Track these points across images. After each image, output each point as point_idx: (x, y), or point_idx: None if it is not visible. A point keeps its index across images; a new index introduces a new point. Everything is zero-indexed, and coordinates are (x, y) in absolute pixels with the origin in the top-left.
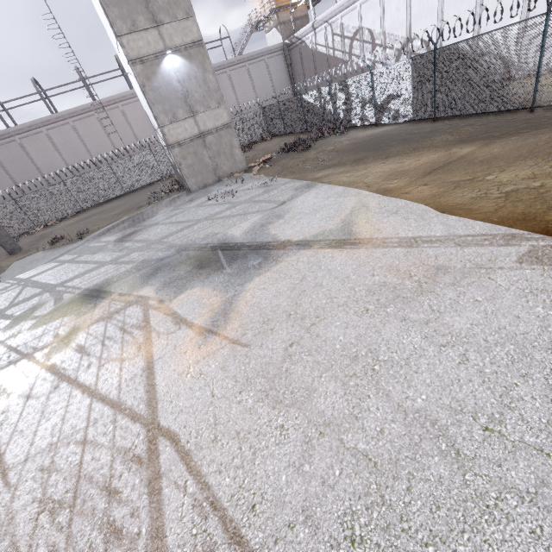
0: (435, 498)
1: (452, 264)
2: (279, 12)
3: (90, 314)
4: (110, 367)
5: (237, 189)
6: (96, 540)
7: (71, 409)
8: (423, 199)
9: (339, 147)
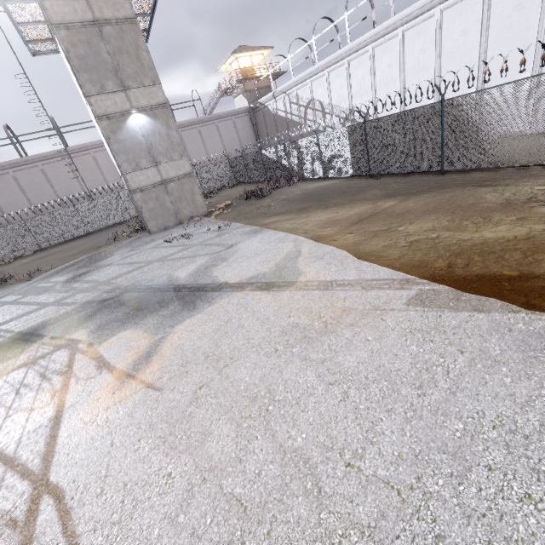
0: (289, 541)
1: (355, 306)
2: (245, 82)
3: (15, 359)
4: (17, 418)
5: (194, 232)
6: None
7: None
8: (347, 246)
9: (290, 196)
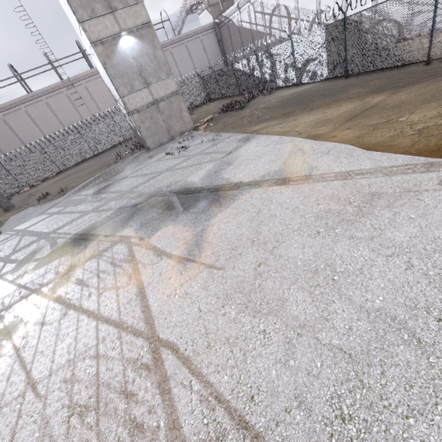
0: (406, 379)
1: (384, 190)
2: None
3: (83, 253)
4: (108, 295)
5: (189, 144)
6: (122, 434)
7: (81, 331)
8: (349, 141)
9: (269, 104)
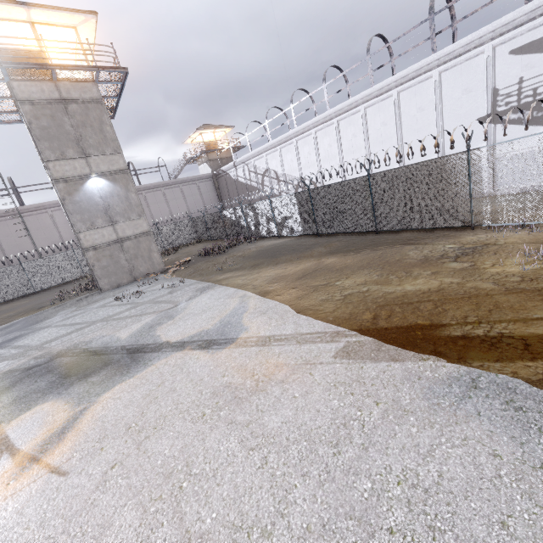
0: None
1: (288, 361)
2: (208, 153)
3: None
4: None
5: (147, 289)
6: None
7: None
8: (289, 301)
9: (246, 253)
